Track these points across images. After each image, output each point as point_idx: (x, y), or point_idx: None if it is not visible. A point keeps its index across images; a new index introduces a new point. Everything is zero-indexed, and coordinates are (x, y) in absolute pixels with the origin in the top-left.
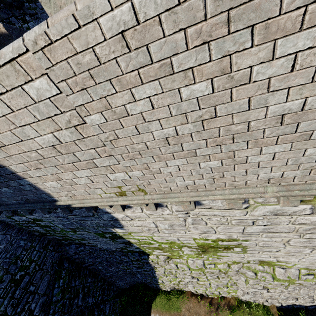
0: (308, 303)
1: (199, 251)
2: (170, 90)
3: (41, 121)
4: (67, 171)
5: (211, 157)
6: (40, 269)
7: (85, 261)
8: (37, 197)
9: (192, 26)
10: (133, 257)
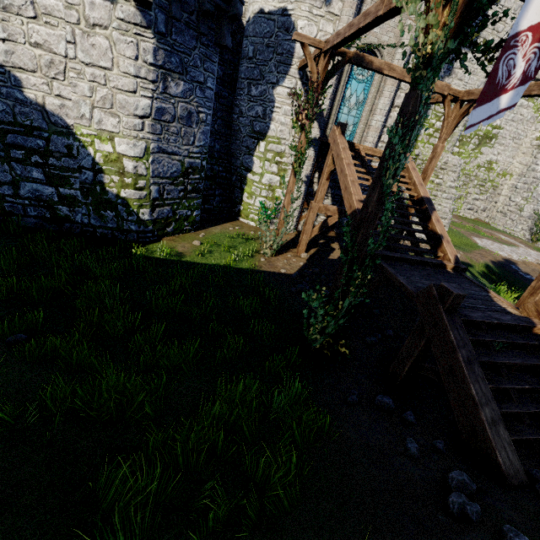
0: (486, 219)
1: (477, 144)
2: None
3: None
4: None
5: None
6: None
7: None
8: None
9: None
10: None
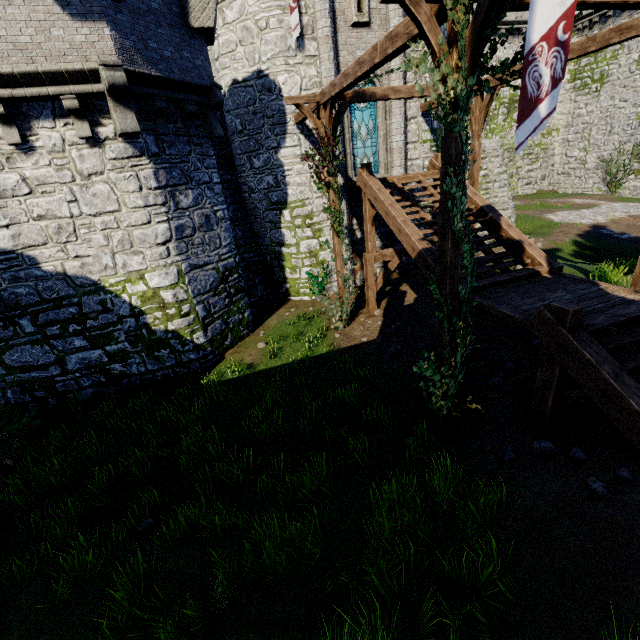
0: (549, 187)
1: (506, 112)
2: None
3: None
4: None
5: None
6: None
7: None
8: None
9: None
10: None
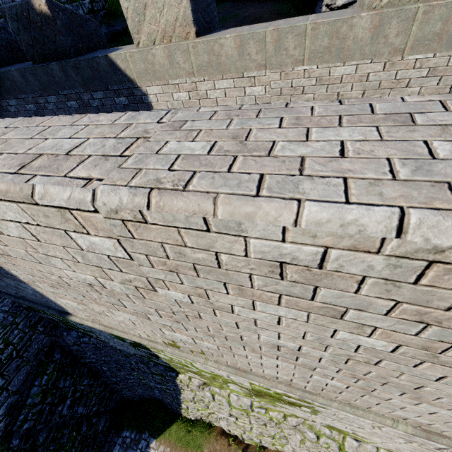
0: None
1: (251, 392)
2: (320, 324)
3: (83, 263)
4: (100, 305)
5: (335, 378)
6: (18, 356)
7: (85, 356)
8: (41, 301)
9: (416, 305)
10: (156, 370)
